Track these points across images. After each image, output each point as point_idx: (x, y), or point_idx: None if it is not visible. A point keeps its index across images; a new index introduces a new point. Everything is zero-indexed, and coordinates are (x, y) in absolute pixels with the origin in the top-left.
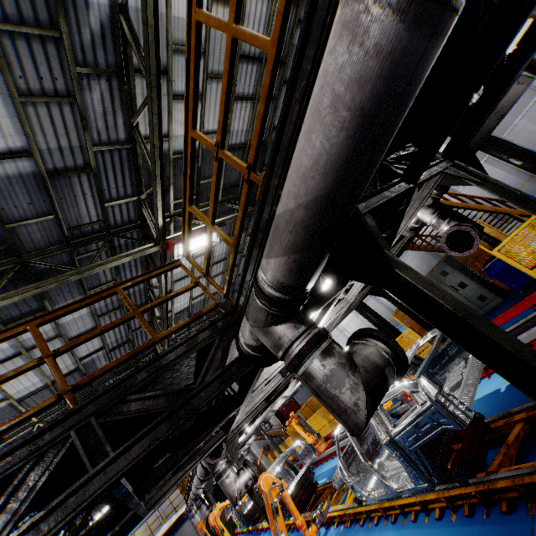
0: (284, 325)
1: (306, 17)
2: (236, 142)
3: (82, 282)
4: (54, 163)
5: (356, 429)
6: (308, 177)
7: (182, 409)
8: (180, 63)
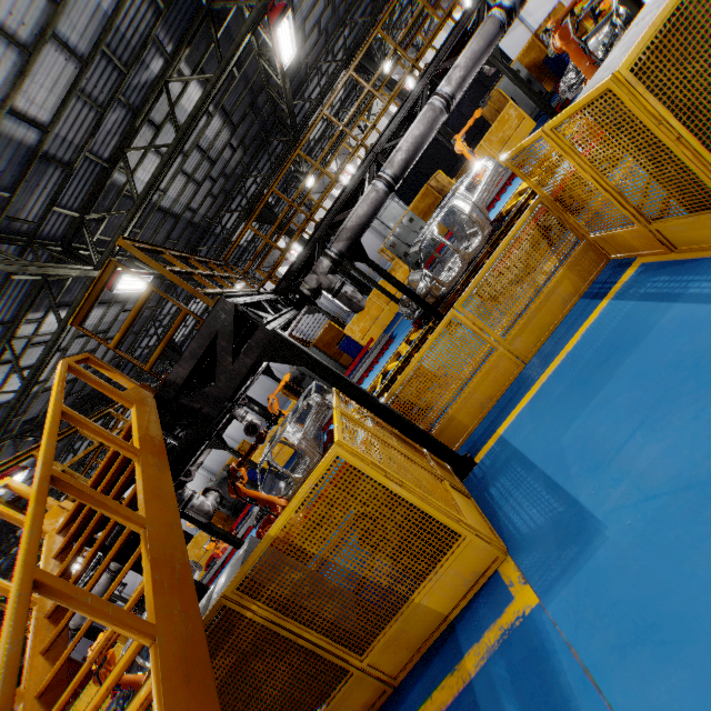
0: (334, 275)
1: (350, 179)
2: (164, 205)
3: None
4: (50, 147)
5: (363, 306)
6: (361, 218)
7: (289, 313)
8: (167, 128)
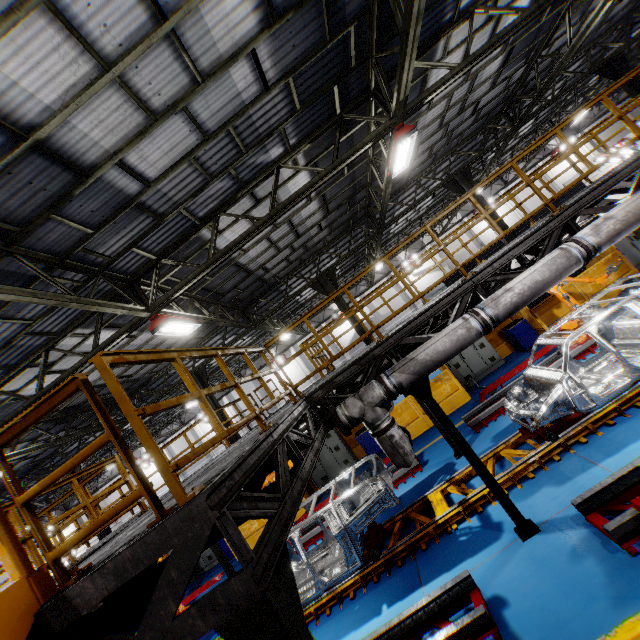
0: (383, 408)
1: (436, 302)
2: (241, 261)
3: (7, 305)
4: (148, 199)
5: (410, 463)
6: (439, 353)
7: (313, 448)
8: (267, 202)
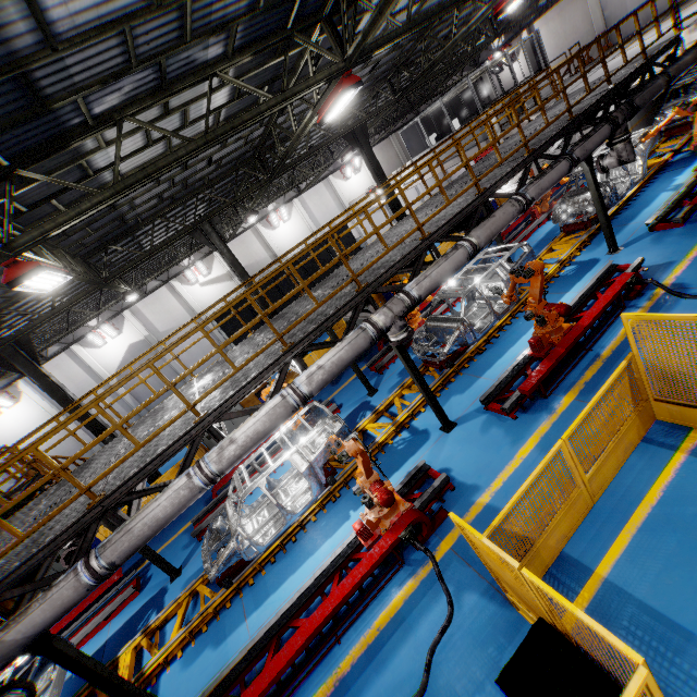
0: None
1: (51, 541)
2: None
3: None
4: None
5: None
6: (38, 626)
7: None
8: None
